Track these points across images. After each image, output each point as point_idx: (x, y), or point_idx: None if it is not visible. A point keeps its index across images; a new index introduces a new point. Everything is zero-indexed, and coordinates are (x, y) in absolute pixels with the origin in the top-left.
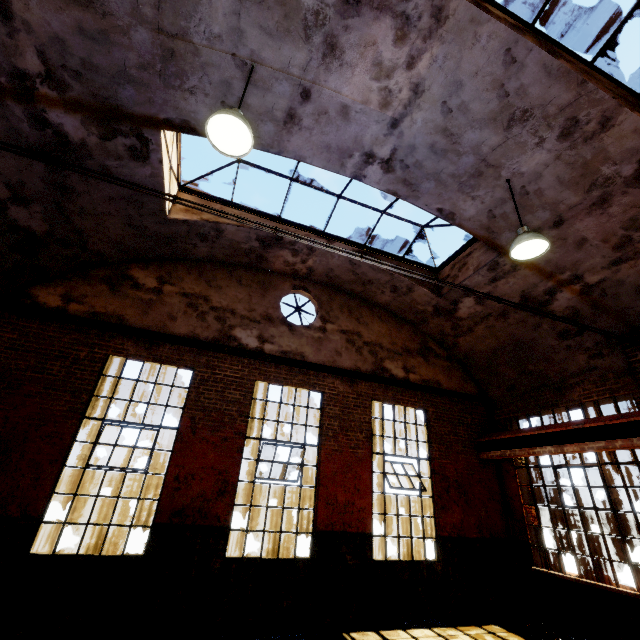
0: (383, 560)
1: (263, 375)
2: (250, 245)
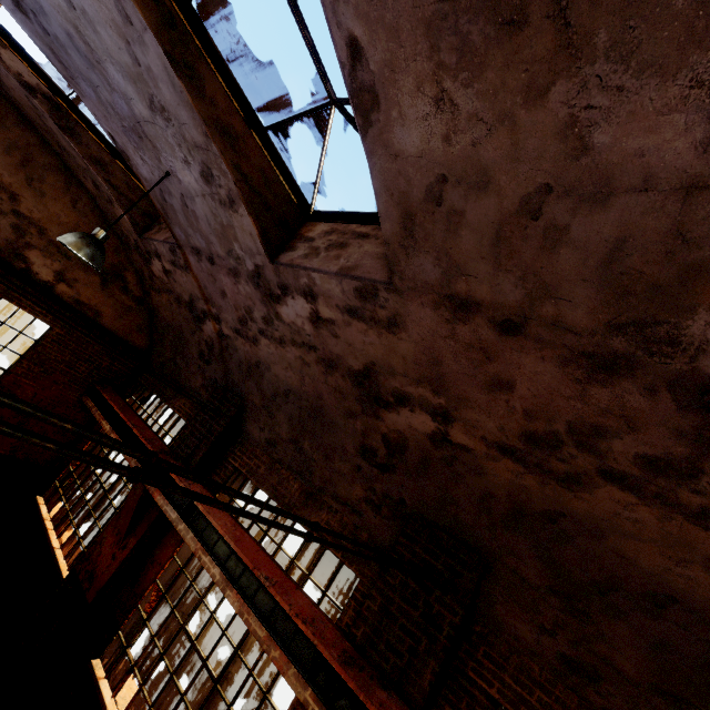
0: None
1: None
2: None
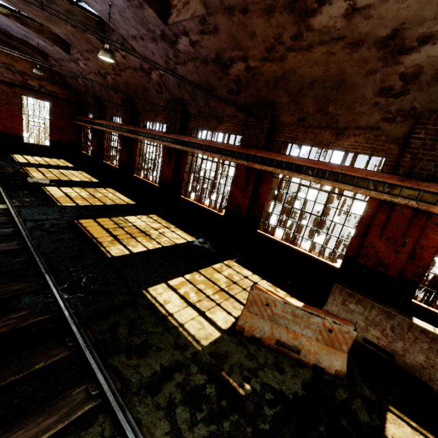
0: (28, 143)
1: None
2: None
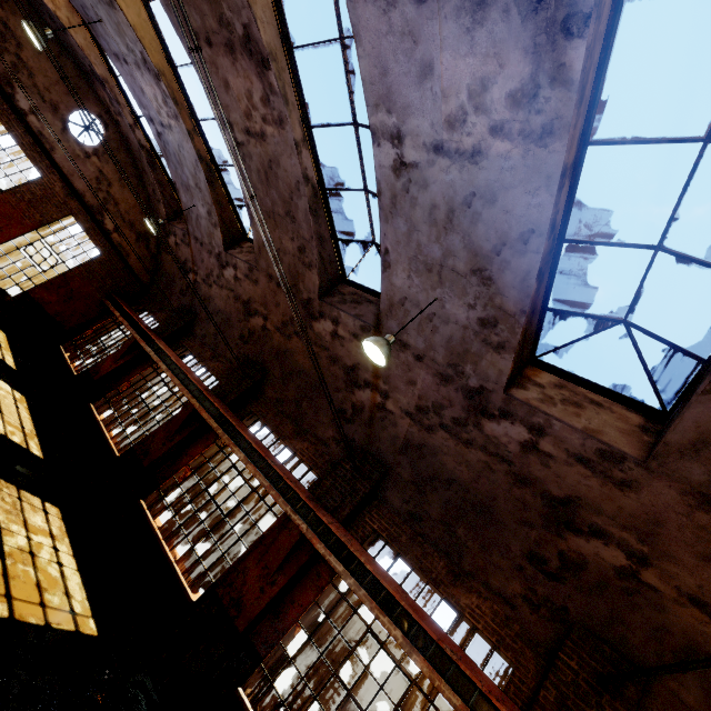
0: None
1: (9, 126)
2: (85, 62)
